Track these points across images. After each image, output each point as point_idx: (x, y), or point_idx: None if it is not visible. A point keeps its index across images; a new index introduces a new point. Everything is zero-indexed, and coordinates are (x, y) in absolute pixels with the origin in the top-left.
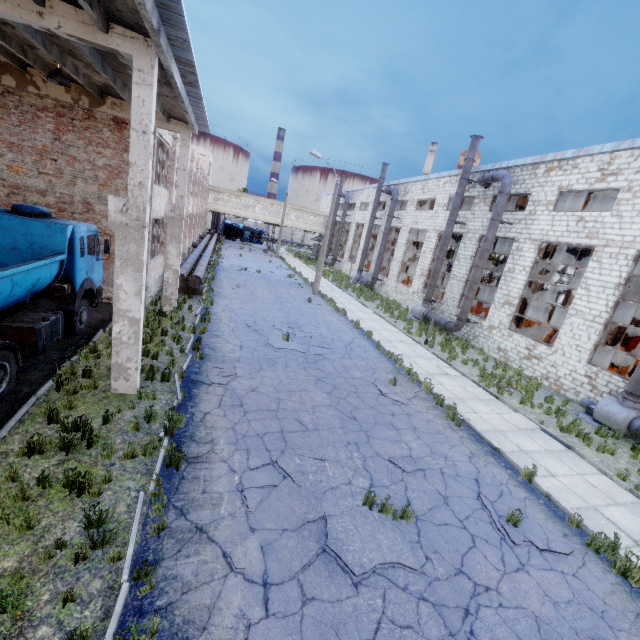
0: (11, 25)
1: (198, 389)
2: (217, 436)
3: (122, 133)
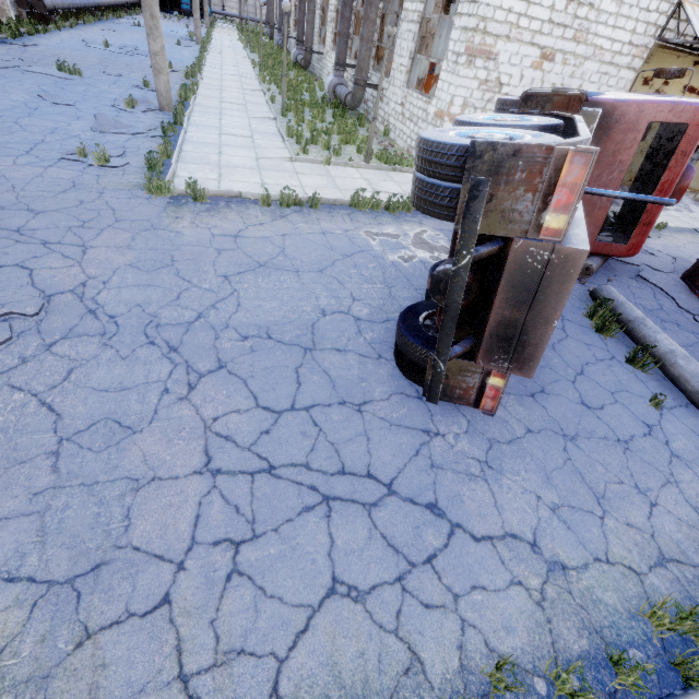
0: None
1: None
2: None
3: None
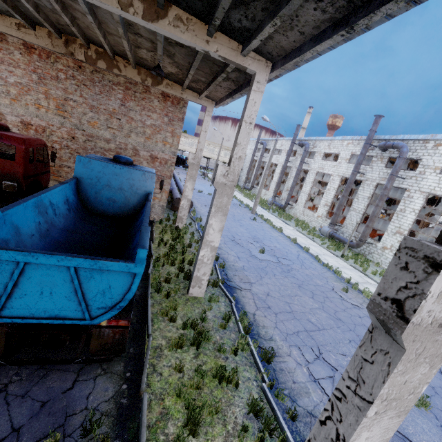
0: (141, 35)
1: (236, 293)
2: (272, 334)
3: (166, 103)
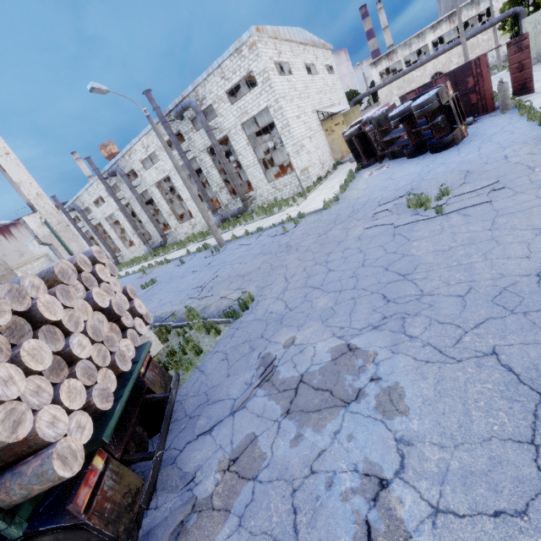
0: None
1: None
2: None
3: None
